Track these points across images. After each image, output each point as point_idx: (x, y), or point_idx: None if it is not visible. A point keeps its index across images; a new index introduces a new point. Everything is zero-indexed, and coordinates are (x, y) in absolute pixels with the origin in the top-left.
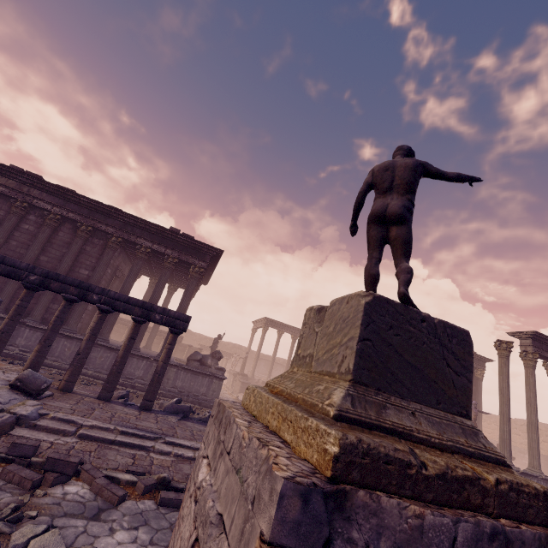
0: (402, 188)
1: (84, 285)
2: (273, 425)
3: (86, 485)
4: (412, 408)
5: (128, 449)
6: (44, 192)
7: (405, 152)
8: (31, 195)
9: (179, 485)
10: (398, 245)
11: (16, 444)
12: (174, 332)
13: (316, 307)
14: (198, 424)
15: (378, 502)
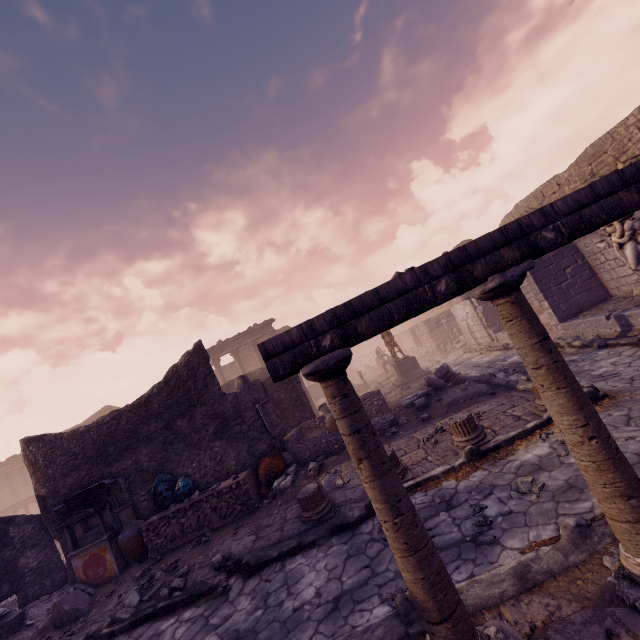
0: None
1: (13, 505)
2: None
3: None
4: None
5: None
6: (6, 466)
7: None
8: (3, 471)
9: None
10: None
11: None
12: None
13: None
14: None
15: None
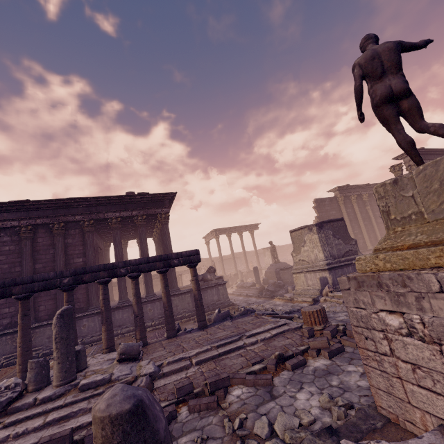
0: (393, 69)
1: (108, 266)
2: None
3: (239, 386)
4: None
5: (231, 353)
6: (3, 213)
7: (374, 40)
8: None
9: (288, 353)
10: (414, 112)
11: (179, 389)
12: (192, 266)
13: (390, 181)
14: (244, 317)
15: None
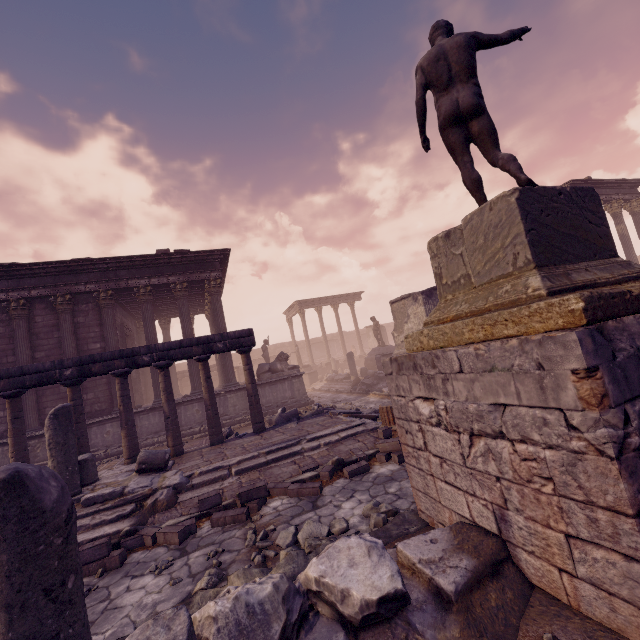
0: (463, 75)
1: (126, 353)
2: (480, 337)
3: (281, 497)
4: (583, 267)
5: (283, 461)
6: None
7: (445, 30)
8: None
9: (351, 459)
10: (485, 138)
11: (203, 500)
12: (244, 352)
13: (442, 235)
14: (315, 418)
15: (621, 323)
